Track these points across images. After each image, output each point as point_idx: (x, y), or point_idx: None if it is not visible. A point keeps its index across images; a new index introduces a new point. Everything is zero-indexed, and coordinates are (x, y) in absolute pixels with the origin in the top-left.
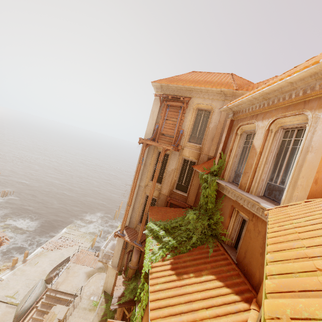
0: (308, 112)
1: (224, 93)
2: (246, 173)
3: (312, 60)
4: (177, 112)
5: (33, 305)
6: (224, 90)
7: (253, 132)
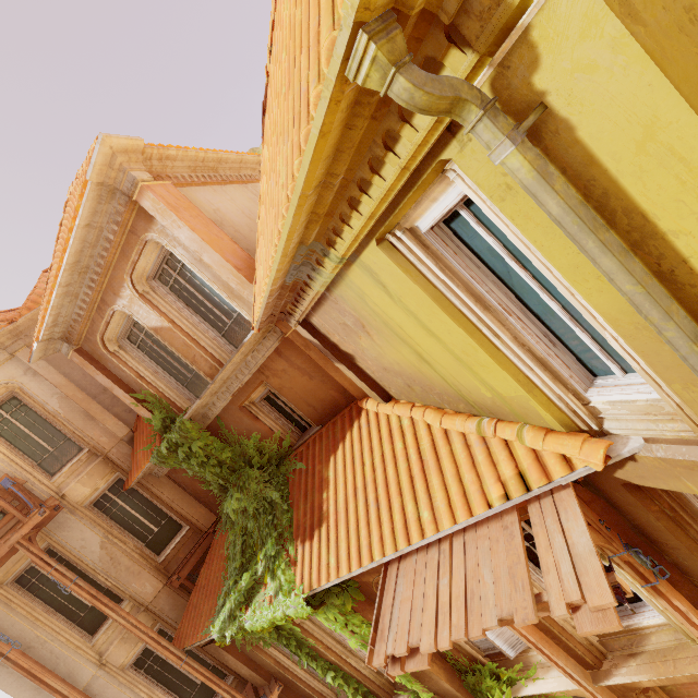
0: (149, 236)
1: None
2: (196, 358)
3: (73, 198)
4: None
5: None
6: None
7: (129, 324)
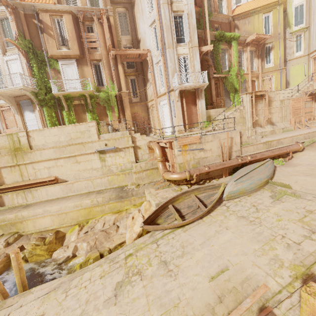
0: None
1: None
2: (216, 10)
3: None
4: None
5: (251, 159)
6: None
7: None
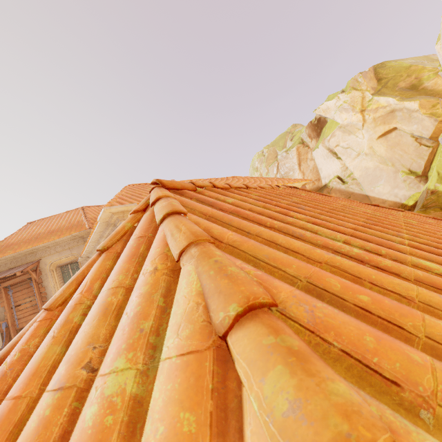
0: None
1: (78, 236)
2: None
3: None
4: (30, 288)
5: None
6: (75, 234)
7: None
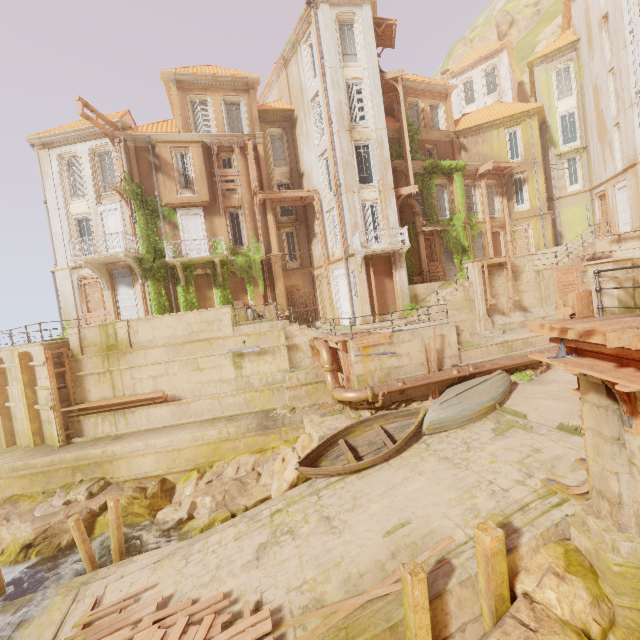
0: (442, 101)
1: None
2: (428, 125)
3: (427, 78)
4: None
5: (474, 371)
6: None
7: (412, 103)
